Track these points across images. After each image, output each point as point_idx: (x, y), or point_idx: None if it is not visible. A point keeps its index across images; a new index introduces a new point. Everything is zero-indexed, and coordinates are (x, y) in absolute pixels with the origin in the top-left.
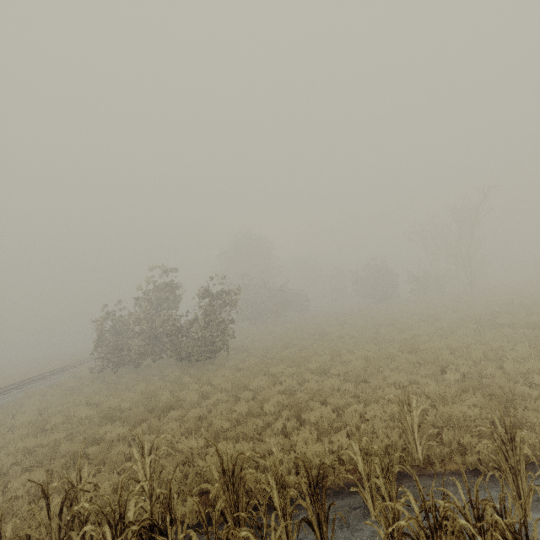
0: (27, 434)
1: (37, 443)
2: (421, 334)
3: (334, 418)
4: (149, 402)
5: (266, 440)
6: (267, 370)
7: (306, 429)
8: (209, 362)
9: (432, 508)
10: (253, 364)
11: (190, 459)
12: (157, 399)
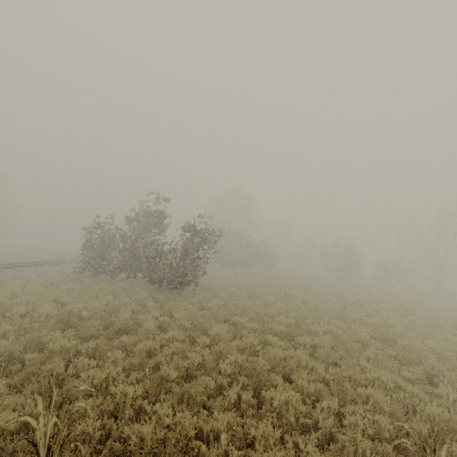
0: None
1: None
2: (394, 324)
3: (302, 411)
4: (107, 318)
5: (214, 411)
6: (228, 317)
7: (269, 422)
8: (177, 291)
9: None
10: (216, 305)
11: (121, 407)
12: (116, 316)
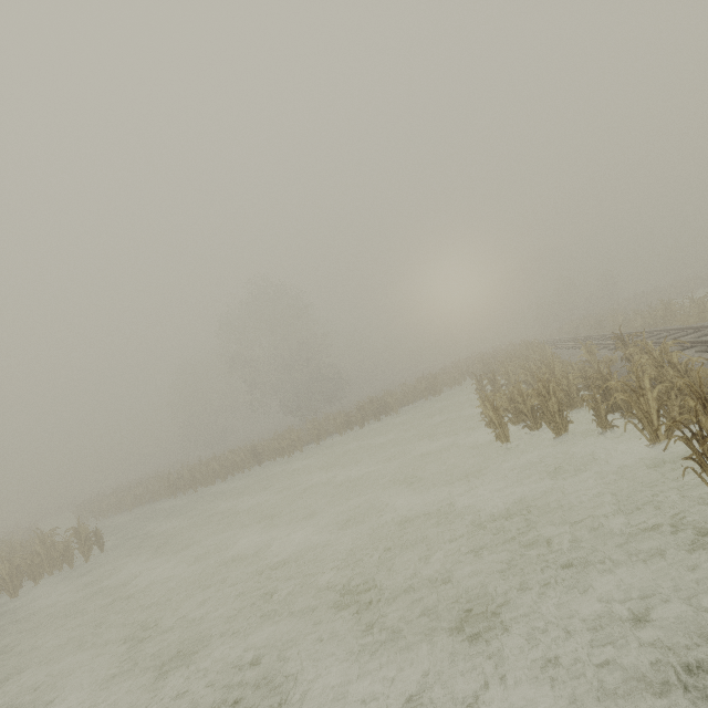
0: None
1: None
2: None
3: None
4: None
5: None
6: None
7: None
8: None
9: None
10: None
11: None
12: None
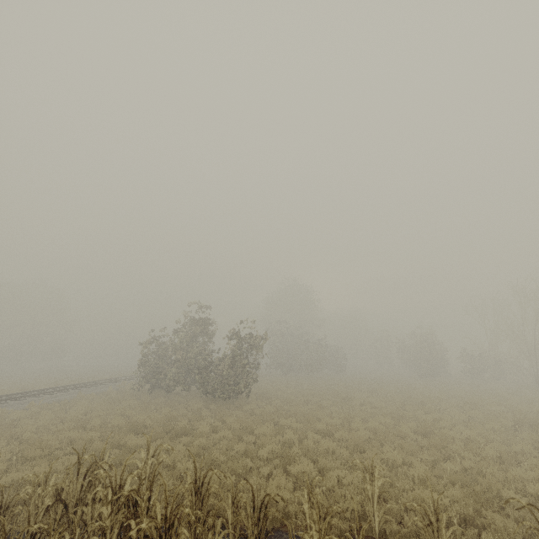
0: (73, 428)
1: (78, 436)
2: (446, 419)
3: (314, 476)
4: (168, 424)
5: (250, 479)
6: (278, 421)
7: (282, 475)
8: (231, 401)
9: (323, 537)
10: (268, 412)
11: (184, 478)
12: (176, 424)
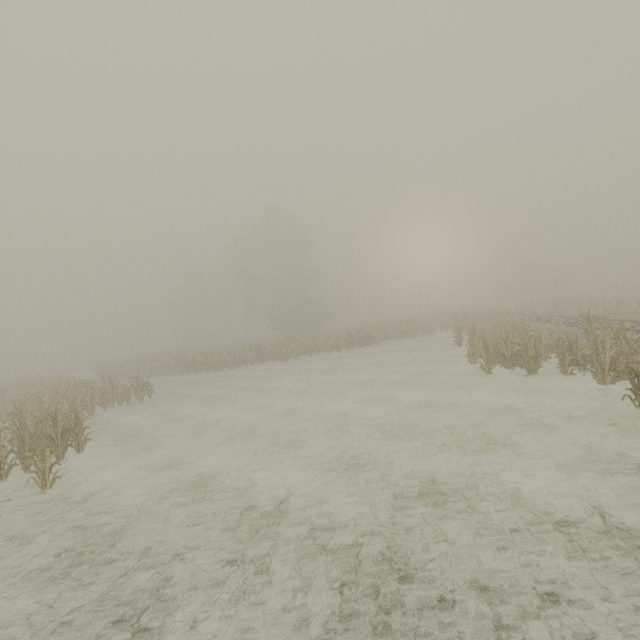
0: None
1: None
2: None
3: None
4: None
5: None
6: None
7: None
8: None
9: None
10: None
11: None
12: None
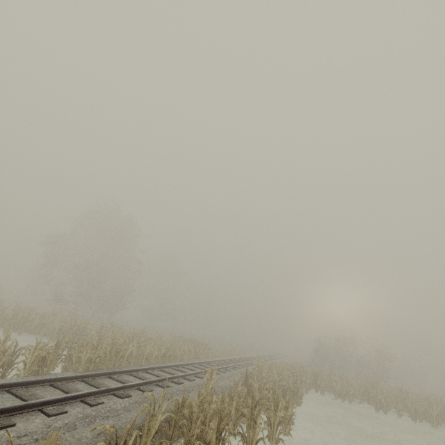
0: None
1: None
2: None
3: None
4: None
5: None
6: None
7: None
8: None
9: None
10: None
11: None
12: None
